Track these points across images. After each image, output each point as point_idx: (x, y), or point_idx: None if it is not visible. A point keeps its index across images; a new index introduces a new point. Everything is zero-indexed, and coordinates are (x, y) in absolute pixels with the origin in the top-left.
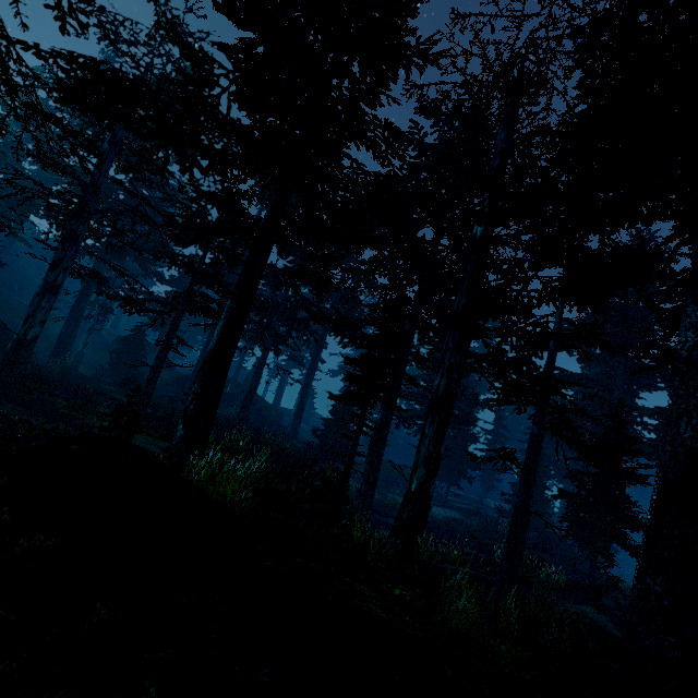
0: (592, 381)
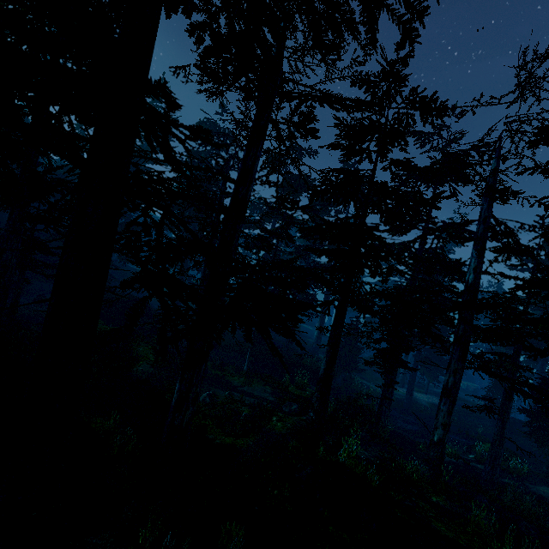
0: None
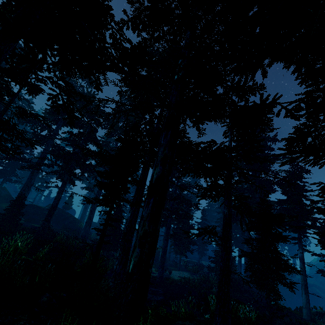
0: (245, 189)
